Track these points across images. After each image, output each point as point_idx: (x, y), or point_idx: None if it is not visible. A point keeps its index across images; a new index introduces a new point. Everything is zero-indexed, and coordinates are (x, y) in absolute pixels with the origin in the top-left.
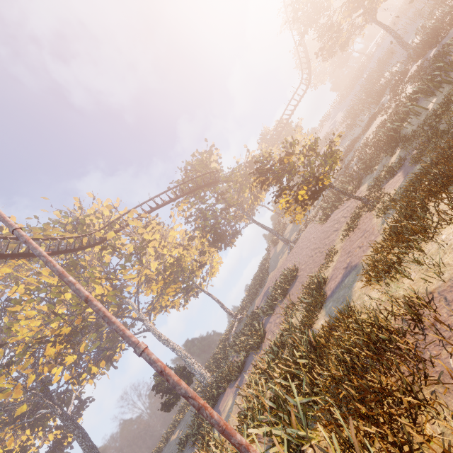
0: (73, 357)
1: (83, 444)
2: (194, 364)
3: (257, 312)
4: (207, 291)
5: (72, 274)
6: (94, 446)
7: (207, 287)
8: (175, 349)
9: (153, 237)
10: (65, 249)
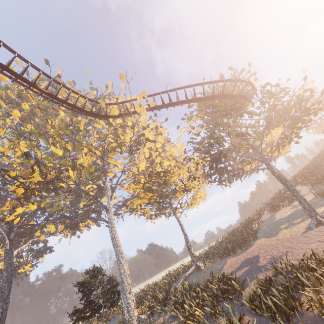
0: (34, 207)
1: (1, 290)
2: (127, 287)
3: (234, 286)
4: (178, 218)
5: (62, 128)
6: (7, 299)
7: (180, 214)
8: (119, 256)
9: (152, 137)
10: (65, 100)
